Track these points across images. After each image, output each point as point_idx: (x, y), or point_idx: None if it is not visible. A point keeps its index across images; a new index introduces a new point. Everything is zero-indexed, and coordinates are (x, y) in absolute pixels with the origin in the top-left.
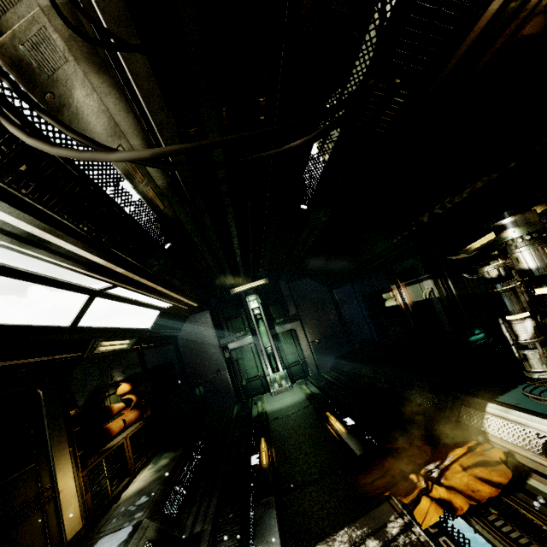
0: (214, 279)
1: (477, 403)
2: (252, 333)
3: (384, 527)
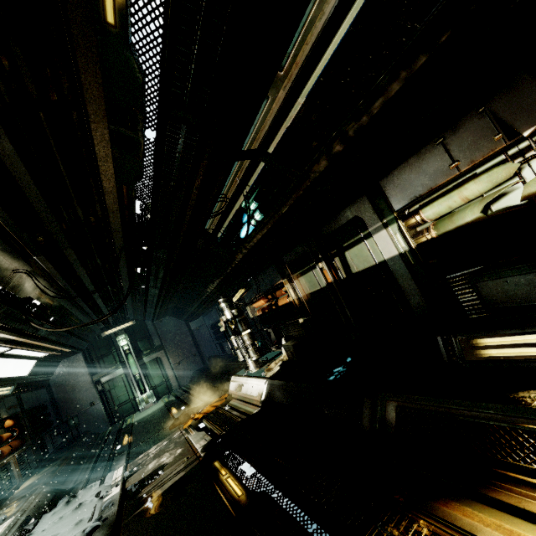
0: (86, 329)
1: (230, 378)
2: (123, 366)
3: (173, 436)
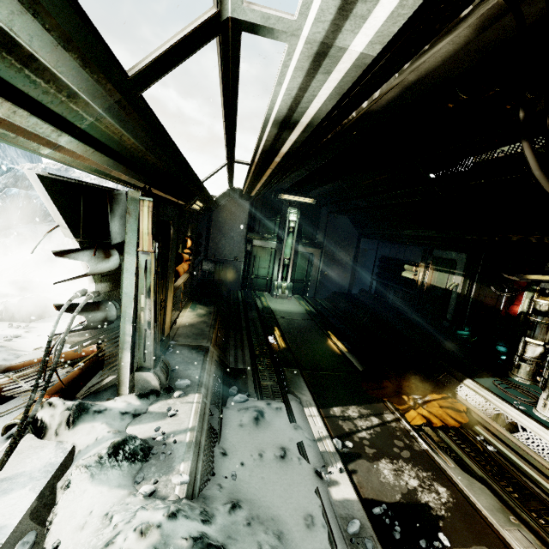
0: (281, 181)
1: (458, 376)
2: (278, 241)
3: (382, 414)
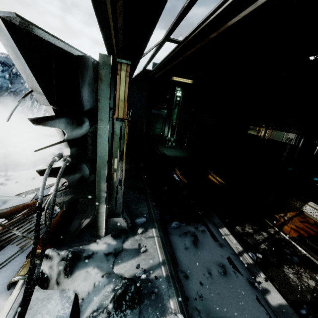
0: None
1: (303, 199)
2: (168, 110)
3: (266, 229)
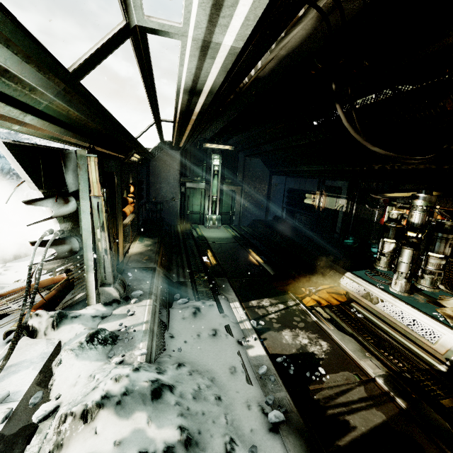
0: (203, 133)
1: (341, 271)
2: (206, 182)
3: (286, 302)
